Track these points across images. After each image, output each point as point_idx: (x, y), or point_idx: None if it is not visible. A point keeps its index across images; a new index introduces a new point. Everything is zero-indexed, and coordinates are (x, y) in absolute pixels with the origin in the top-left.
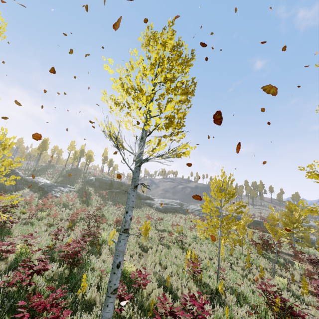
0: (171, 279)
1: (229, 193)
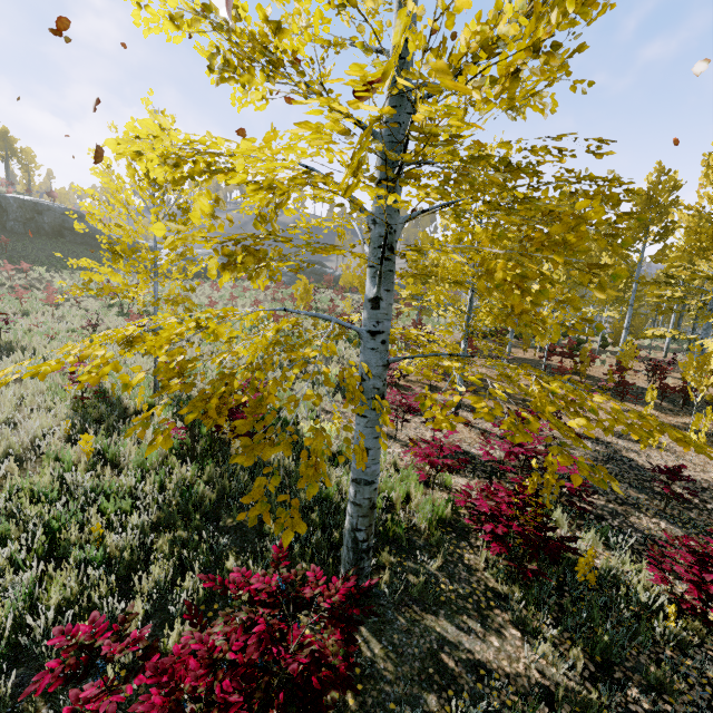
0: (2, 406)
1: (148, 172)
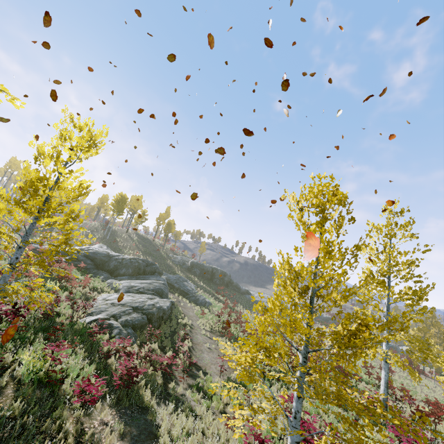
0: None
1: None
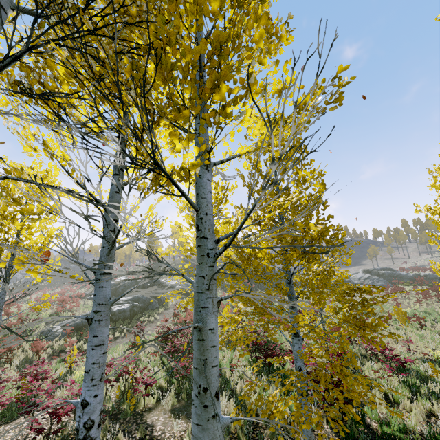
0: None
1: None
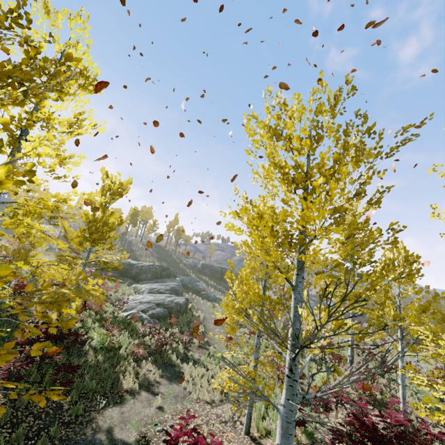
0: None
1: None
